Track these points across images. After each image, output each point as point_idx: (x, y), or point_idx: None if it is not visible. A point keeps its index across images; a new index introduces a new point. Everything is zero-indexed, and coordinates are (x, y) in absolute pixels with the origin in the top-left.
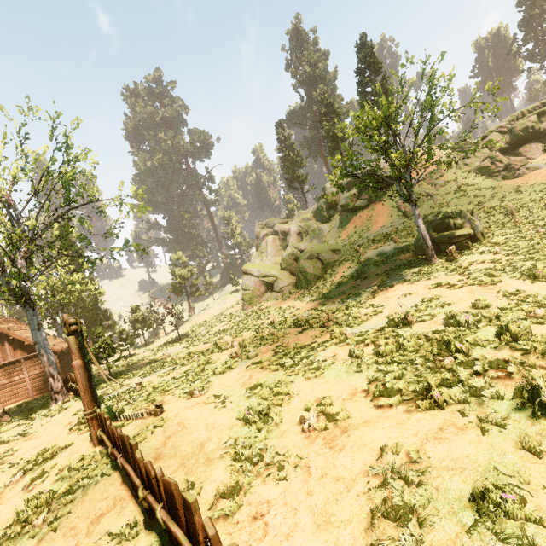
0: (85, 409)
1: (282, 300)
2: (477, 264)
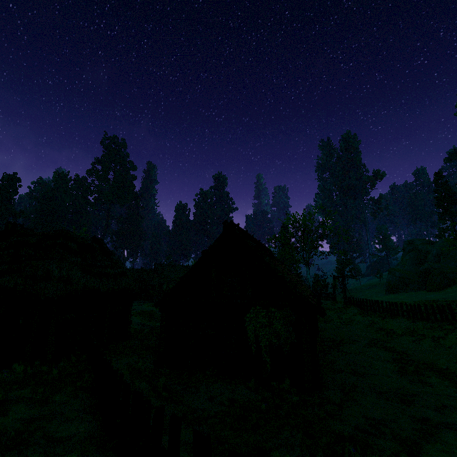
0: (345, 296)
1: (413, 294)
2: None
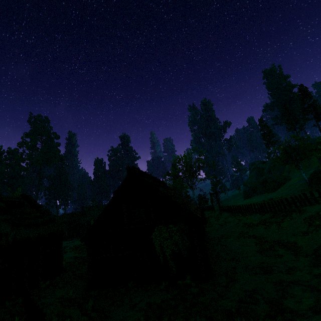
0: (219, 205)
1: (260, 196)
2: (319, 188)
